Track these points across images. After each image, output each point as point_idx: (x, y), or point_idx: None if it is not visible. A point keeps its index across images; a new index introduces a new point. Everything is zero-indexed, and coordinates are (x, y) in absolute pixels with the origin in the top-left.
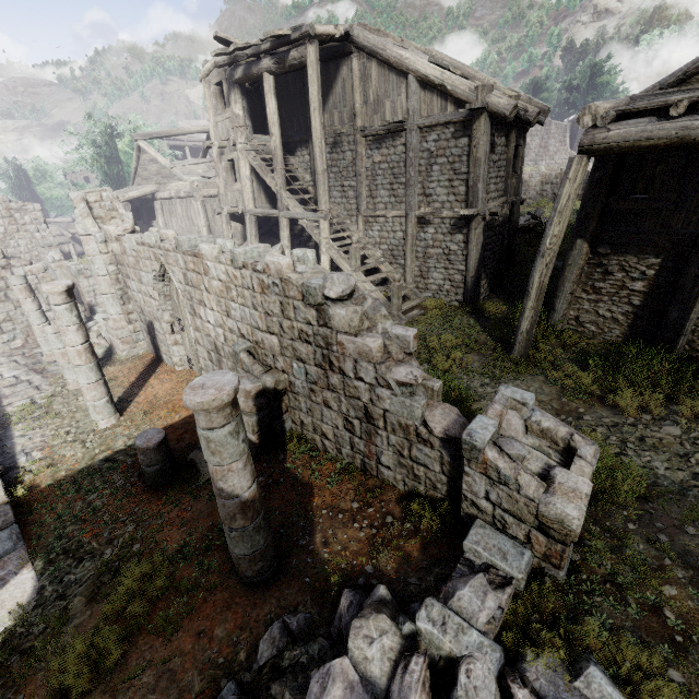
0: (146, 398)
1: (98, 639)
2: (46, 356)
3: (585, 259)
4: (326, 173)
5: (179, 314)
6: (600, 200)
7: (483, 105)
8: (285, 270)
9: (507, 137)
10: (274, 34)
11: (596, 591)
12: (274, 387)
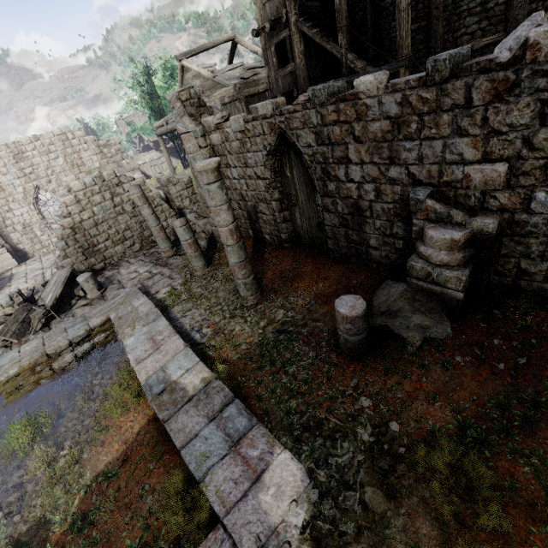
0: (274, 273)
1: None
2: (164, 253)
3: None
4: (409, 7)
5: (291, 188)
6: None
7: None
8: None
9: None
10: None
11: None
12: (495, 230)
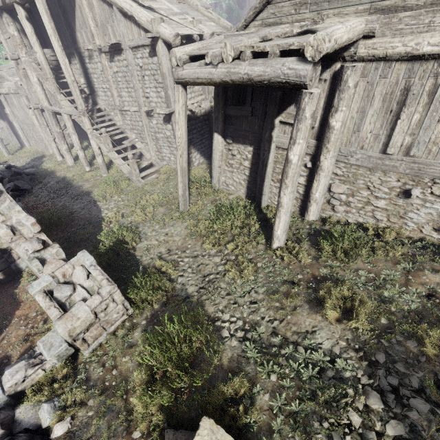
0: None
1: None
2: None
3: (222, 146)
4: (75, 83)
5: None
6: (220, 108)
7: (153, 35)
8: None
9: None
10: None
11: (95, 361)
12: None
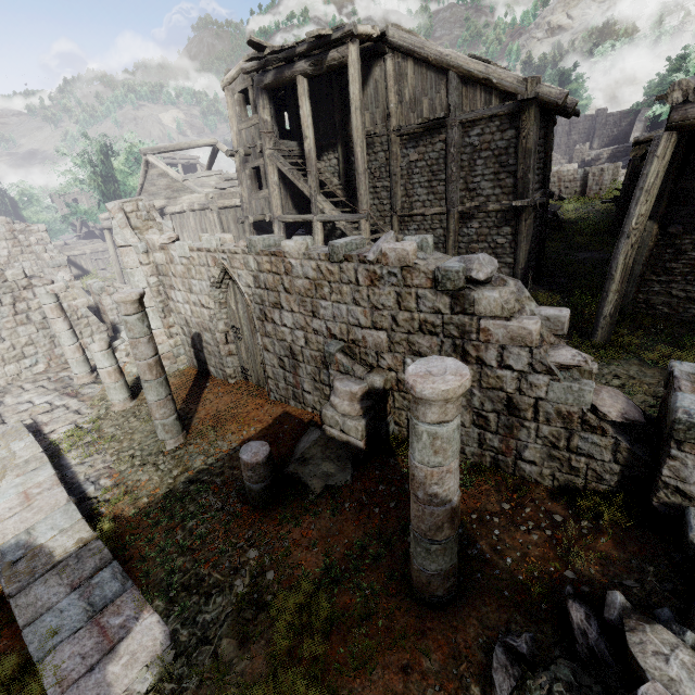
0: (208, 413)
1: (283, 688)
2: (77, 379)
3: (655, 240)
4: (366, 172)
5: (236, 321)
6: (670, 180)
7: (535, 95)
8: (412, 256)
9: (545, 129)
10: (318, 33)
11: None
12: (383, 386)
